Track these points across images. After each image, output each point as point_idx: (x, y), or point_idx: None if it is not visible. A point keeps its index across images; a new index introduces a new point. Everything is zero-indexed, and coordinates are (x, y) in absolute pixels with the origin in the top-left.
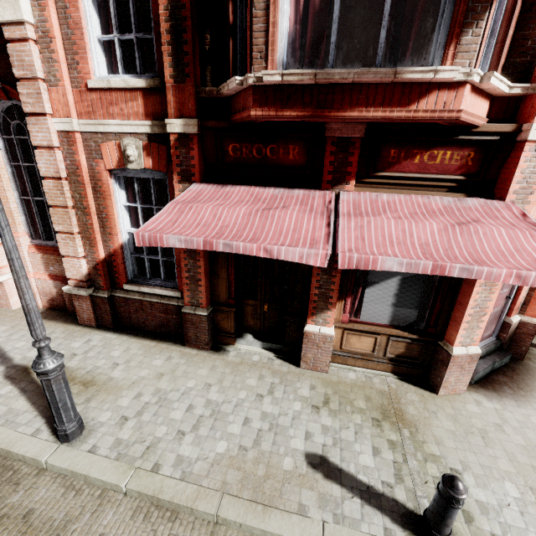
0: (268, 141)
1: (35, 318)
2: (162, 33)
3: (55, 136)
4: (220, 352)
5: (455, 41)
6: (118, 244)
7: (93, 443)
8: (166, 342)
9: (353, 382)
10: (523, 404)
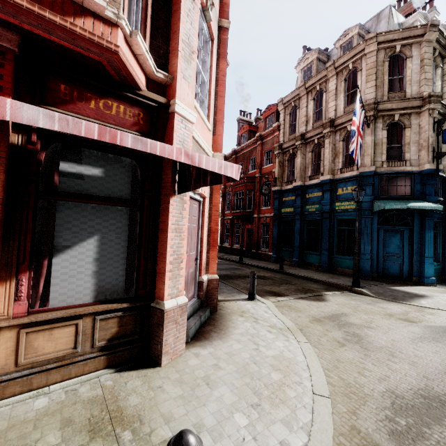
0: None
1: None
2: None
3: None
4: None
5: None
6: None
7: None
8: None
9: (41, 412)
10: (226, 339)
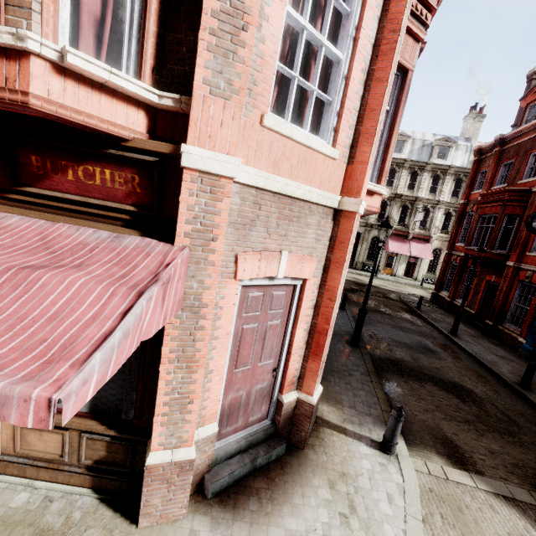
0: None
1: None
2: None
3: None
4: None
5: None
6: None
7: None
8: None
9: (7, 514)
10: (257, 532)
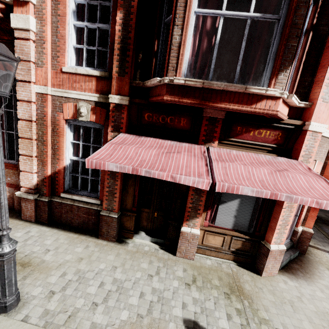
0: (169, 114)
1: (4, 213)
2: (115, 49)
3: (34, 95)
4: (123, 243)
5: (275, 77)
6: (62, 166)
7: (26, 313)
8: (85, 235)
9: (209, 267)
10: (310, 283)
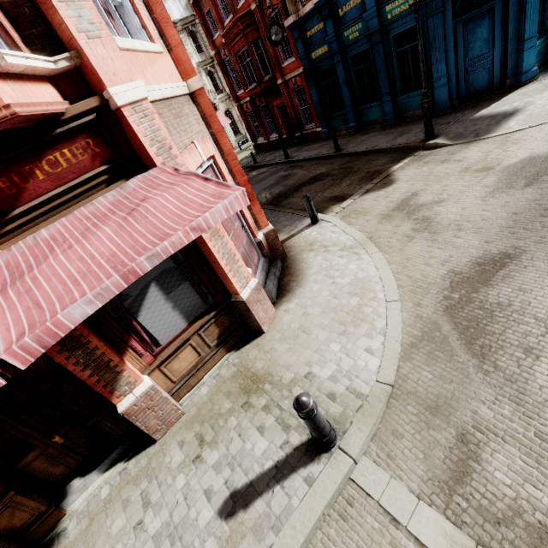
0: None
1: None
2: None
3: None
4: (53, 545)
5: None
6: None
7: None
8: None
9: (209, 395)
10: (305, 285)
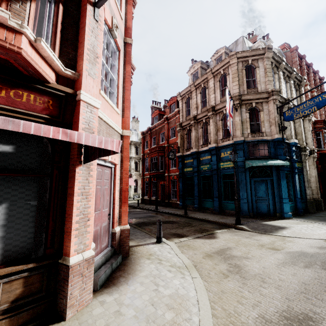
0: None
1: None
2: None
3: None
4: None
5: (6, 2)
6: None
7: None
8: None
9: None
10: (132, 283)
